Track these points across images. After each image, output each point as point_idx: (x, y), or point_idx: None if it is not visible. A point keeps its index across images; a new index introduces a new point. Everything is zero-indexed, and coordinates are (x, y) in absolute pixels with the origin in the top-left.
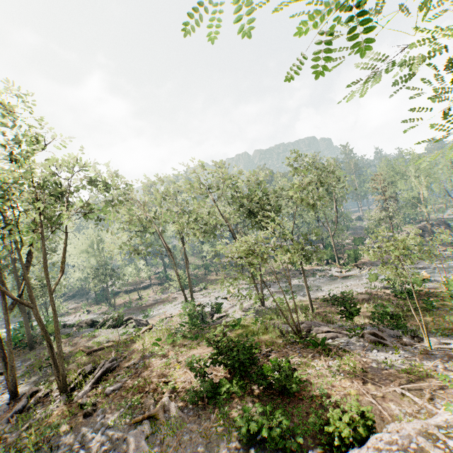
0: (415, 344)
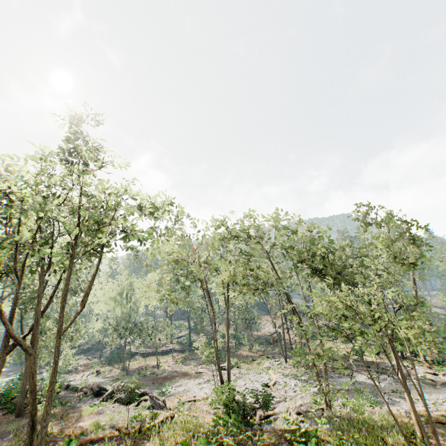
0: None
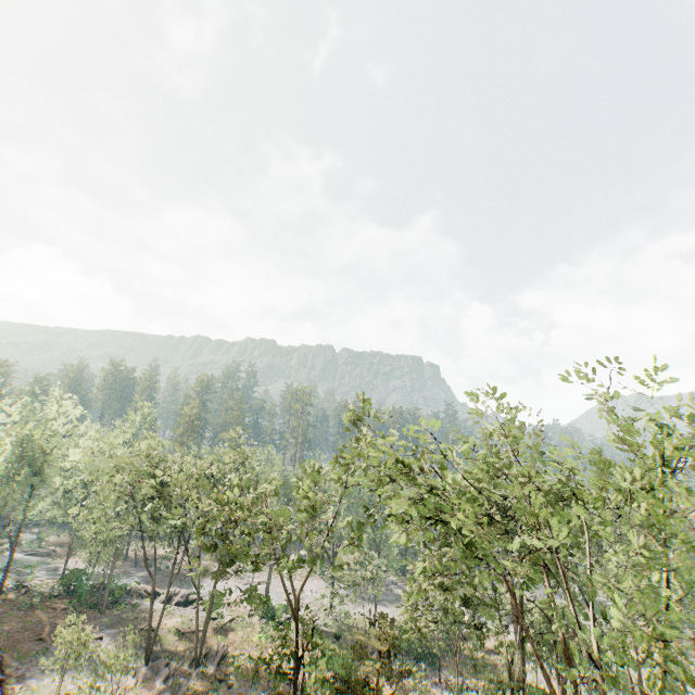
0: (434, 677)
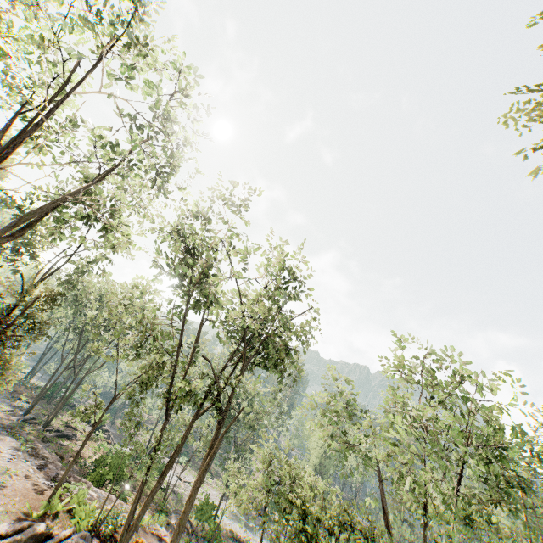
0: None
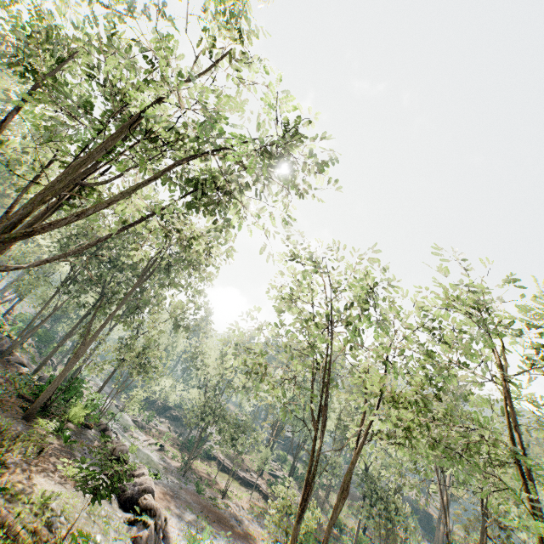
0: None
